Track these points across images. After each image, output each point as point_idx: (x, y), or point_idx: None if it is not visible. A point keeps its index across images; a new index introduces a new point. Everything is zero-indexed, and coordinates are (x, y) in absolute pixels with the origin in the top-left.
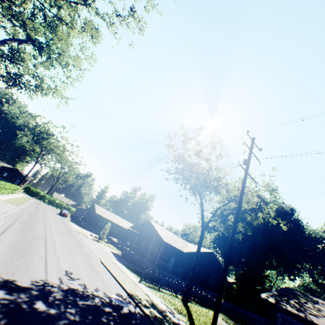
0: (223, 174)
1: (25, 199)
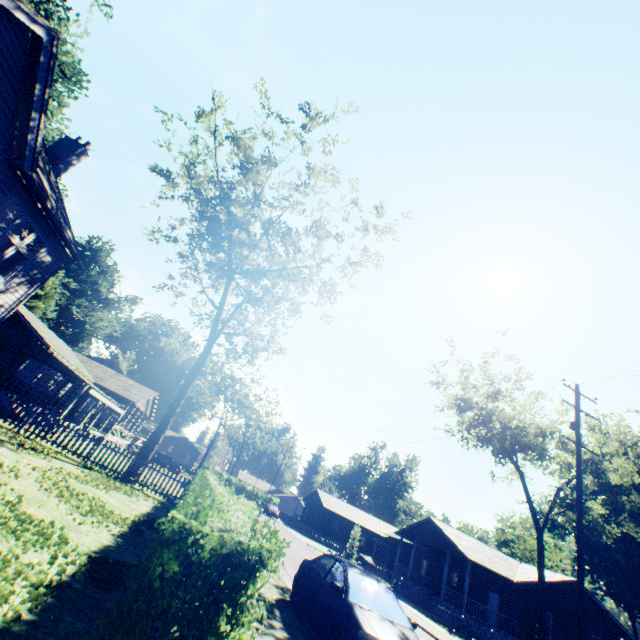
0: (549, 426)
1: None
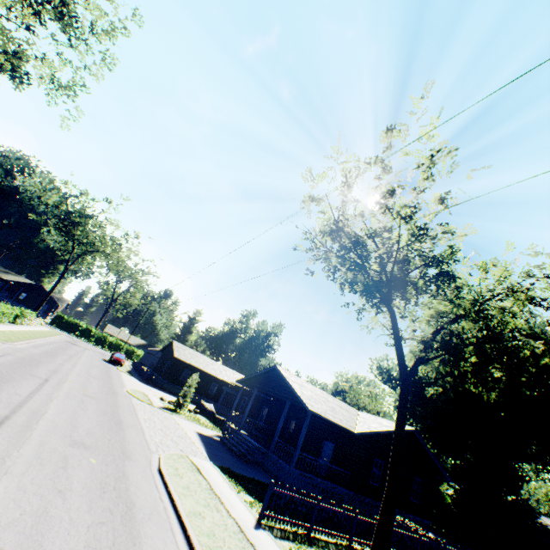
0: (448, 249)
1: (41, 335)
